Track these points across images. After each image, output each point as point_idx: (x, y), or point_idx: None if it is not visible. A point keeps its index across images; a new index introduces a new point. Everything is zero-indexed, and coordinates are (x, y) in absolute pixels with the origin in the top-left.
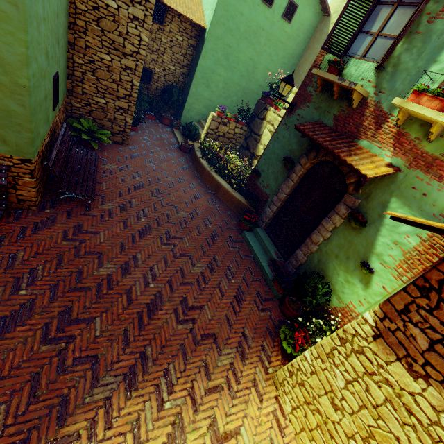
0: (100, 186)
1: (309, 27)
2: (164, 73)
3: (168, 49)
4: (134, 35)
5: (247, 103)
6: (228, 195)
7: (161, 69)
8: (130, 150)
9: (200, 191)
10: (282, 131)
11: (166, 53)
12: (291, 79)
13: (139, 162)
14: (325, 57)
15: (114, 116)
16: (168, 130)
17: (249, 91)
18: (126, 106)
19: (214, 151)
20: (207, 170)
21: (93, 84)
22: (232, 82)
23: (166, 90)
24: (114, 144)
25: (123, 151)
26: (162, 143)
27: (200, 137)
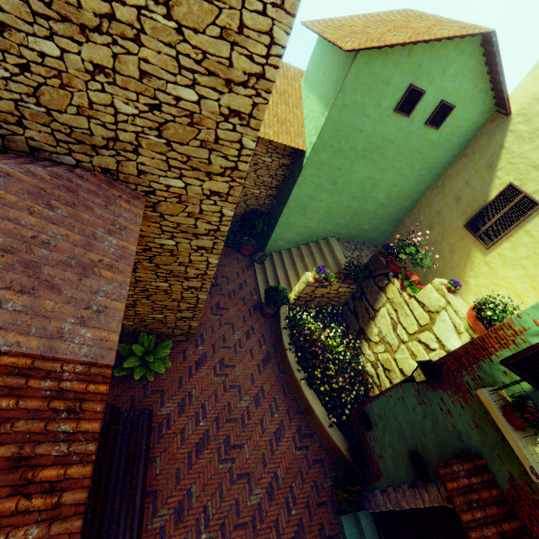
0: (153, 467)
1: (469, 128)
2: (245, 198)
3: (251, 173)
4: (199, 260)
5: (359, 223)
6: (322, 430)
7: (242, 194)
8: (196, 348)
9: (283, 416)
10: (412, 397)
11: (249, 177)
12: (436, 373)
13: (206, 377)
14: (505, 351)
15: (176, 324)
16: (248, 268)
17: (363, 211)
18: (190, 314)
19: (306, 331)
20: (295, 376)
21: (147, 306)
22: (338, 205)
23: (246, 219)
24: (176, 344)
25: (186, 357)
26: (238, 309)
27: (289, 298)
